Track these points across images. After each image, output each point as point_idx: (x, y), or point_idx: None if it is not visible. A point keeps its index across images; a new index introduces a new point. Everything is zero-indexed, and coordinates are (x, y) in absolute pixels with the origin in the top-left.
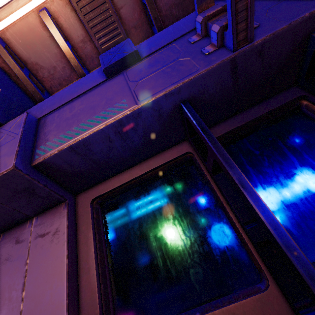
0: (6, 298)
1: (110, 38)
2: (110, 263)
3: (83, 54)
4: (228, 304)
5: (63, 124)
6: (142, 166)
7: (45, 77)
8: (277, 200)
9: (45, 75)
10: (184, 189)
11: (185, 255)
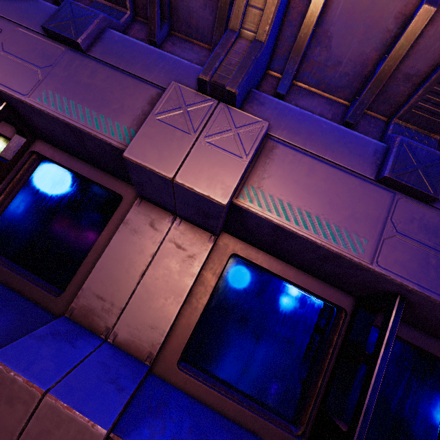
0: (124, 266)
1: (435, 112)
2: (206, 309)
3: (385, 86)
4: (269, 420)
5: (290, 184)
6: (299, 275)
7: (315, 59)
8: (356, 402)
9: (319, 57)
10: (306, 323)
11: (263, 363)
